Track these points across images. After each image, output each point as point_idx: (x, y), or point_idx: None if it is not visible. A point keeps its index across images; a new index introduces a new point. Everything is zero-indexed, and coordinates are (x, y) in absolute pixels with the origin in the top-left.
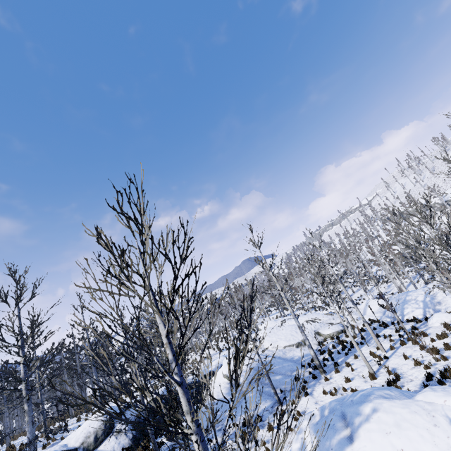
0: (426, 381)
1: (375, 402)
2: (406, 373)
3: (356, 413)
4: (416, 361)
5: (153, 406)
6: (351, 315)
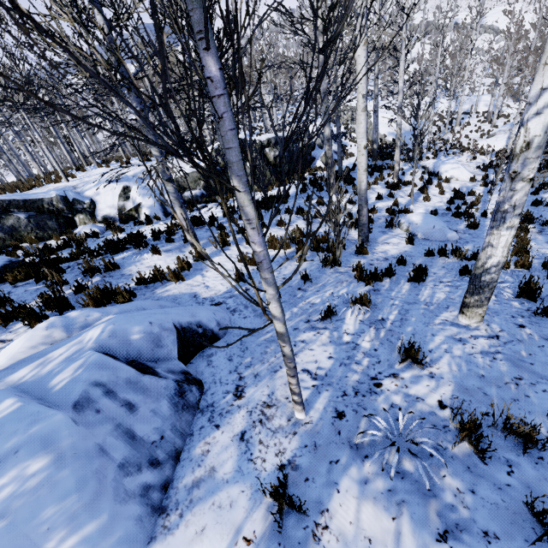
0: None
1: None
2: None
3: None
4: None
5: None
6: None
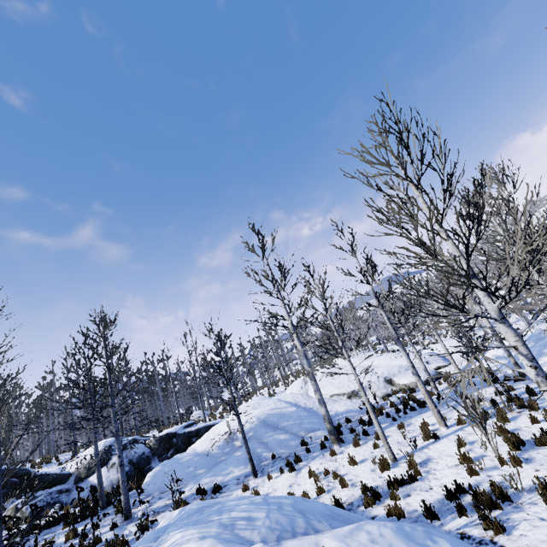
0: (446, 499)
1: (183, 534)
2: (436, 474)
3: (160, 541)
4: (462, 455)
5: (105, 449)
6: (452, 359)
